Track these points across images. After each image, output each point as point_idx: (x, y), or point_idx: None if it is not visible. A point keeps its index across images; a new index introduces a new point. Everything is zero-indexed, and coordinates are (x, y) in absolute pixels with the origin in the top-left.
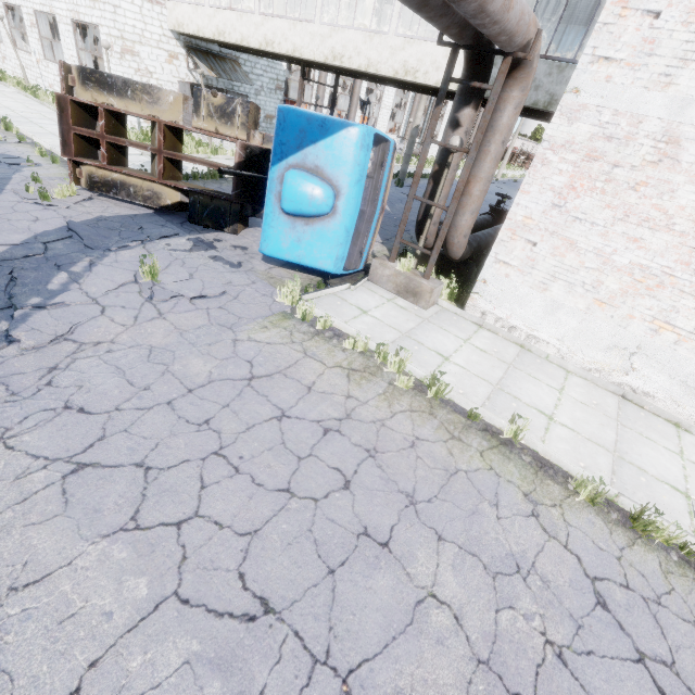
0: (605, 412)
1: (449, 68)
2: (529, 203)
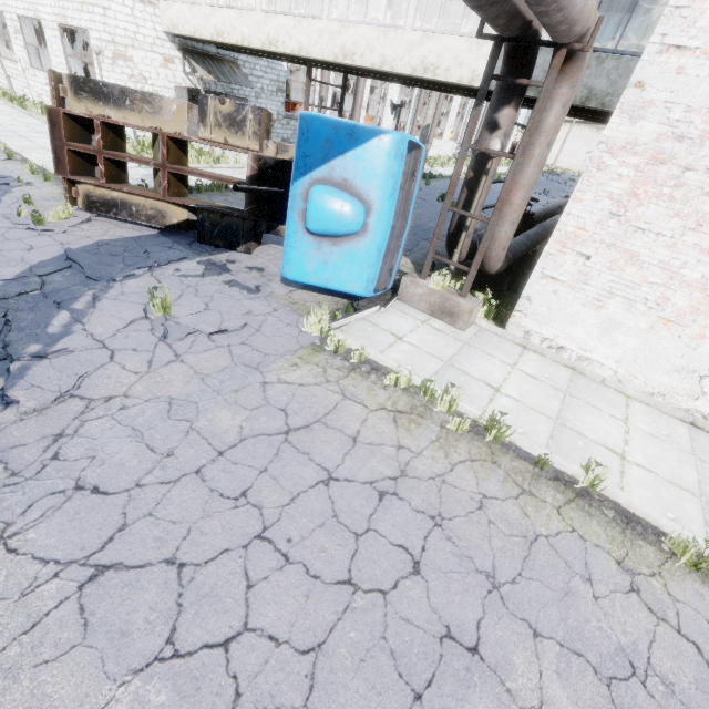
0: (678, 444)
1: (490, 64)
2: (582, 212)
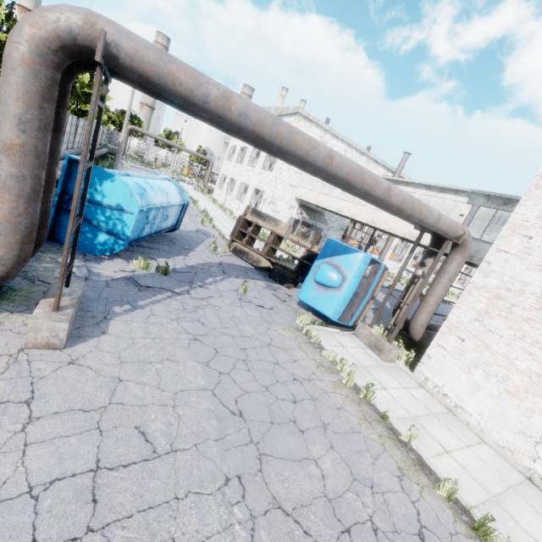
0: (503, 476)
1: (418, 239)
2: (460, 314)
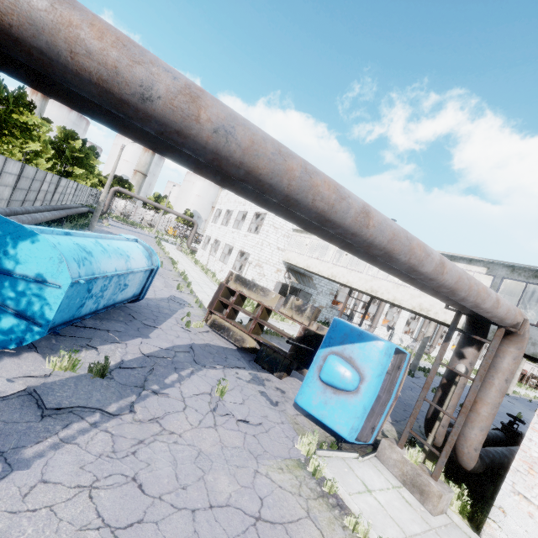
0: None
1: (454, 323)
2: None
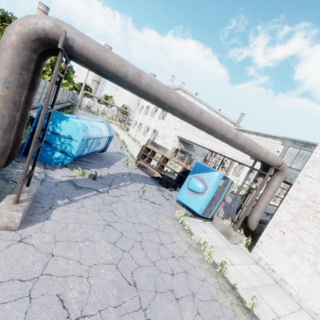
0: None
1: (253, 165)
2: (281, 215)
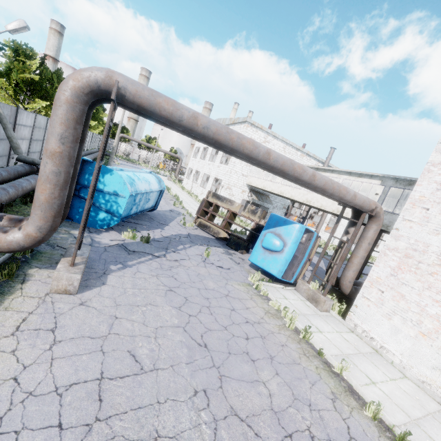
0: (423, 405)
1: (341, 212)
2: (379, 271)
